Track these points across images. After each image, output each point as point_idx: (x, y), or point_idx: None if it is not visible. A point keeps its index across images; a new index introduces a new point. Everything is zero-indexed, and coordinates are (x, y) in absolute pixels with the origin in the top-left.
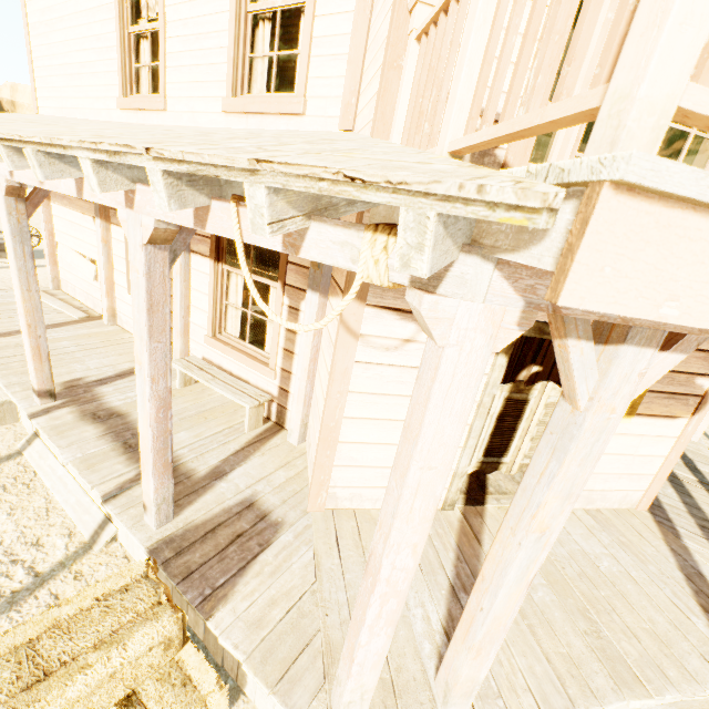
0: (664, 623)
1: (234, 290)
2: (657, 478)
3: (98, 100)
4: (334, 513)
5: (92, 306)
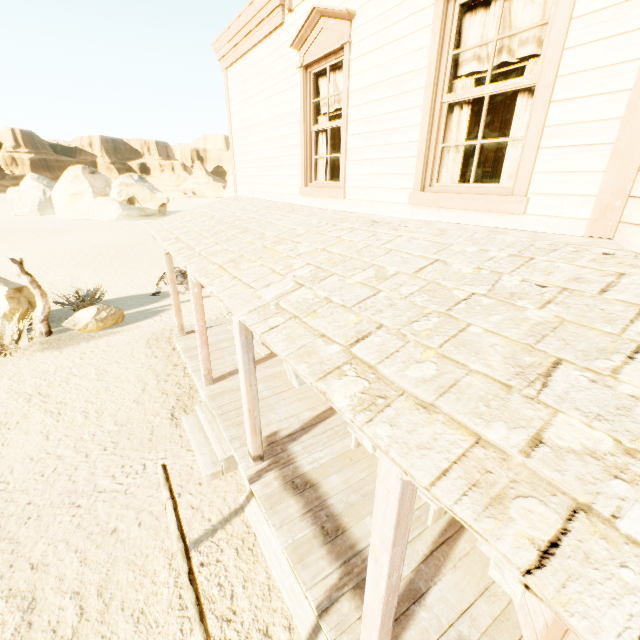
0: None
1: None
2: None
3: (282, 186)
4: None
5: None
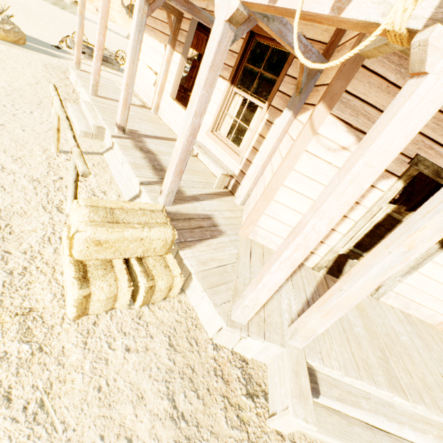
0: (431, 379)
1: (233, 106)
2: None
3: None
4: (251, 241)
5: (146, 101)
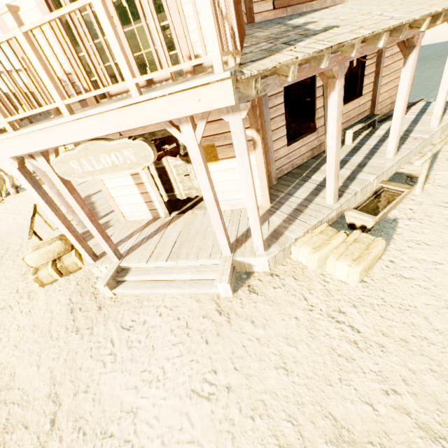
0: (210, 244)
1: None
2: (261, 188)
3: None
4: (129, 222)
5: None
